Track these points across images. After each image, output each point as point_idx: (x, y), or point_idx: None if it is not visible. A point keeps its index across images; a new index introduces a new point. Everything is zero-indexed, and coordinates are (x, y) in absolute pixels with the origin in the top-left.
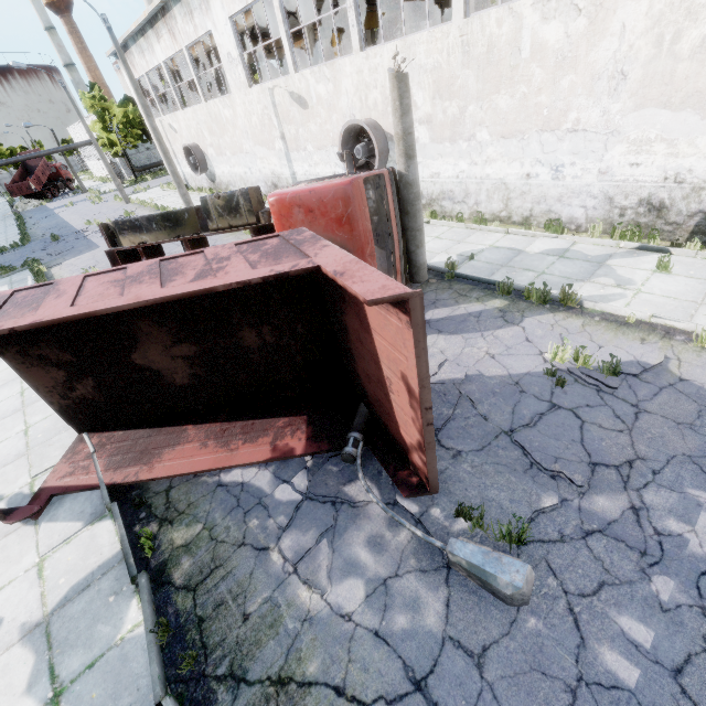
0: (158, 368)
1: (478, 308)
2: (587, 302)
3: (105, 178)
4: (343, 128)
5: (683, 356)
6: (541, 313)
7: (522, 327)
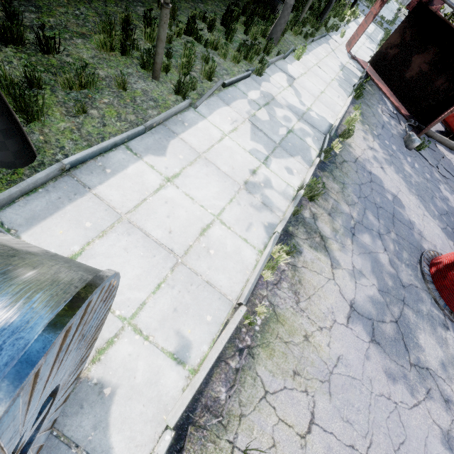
0: (411, 65)
1: None
2: None
3: None
4: None
5: None
6: None
7: None
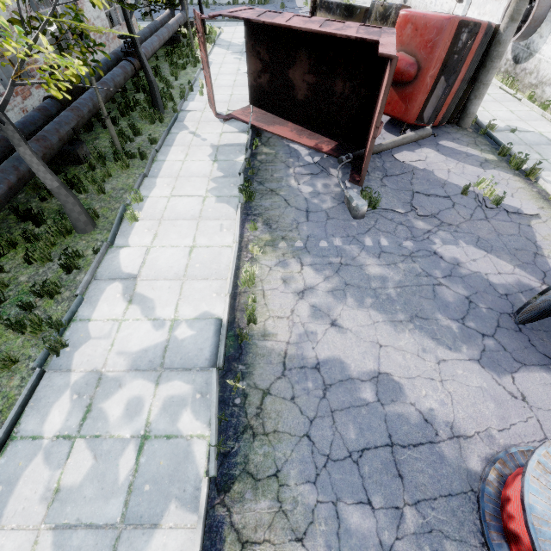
0: (295, 84)
1: (475, 153)
2: (541, 180)
3: None
4: None
5: (549, 222)
6: (506, 172)
7: (485, 171)
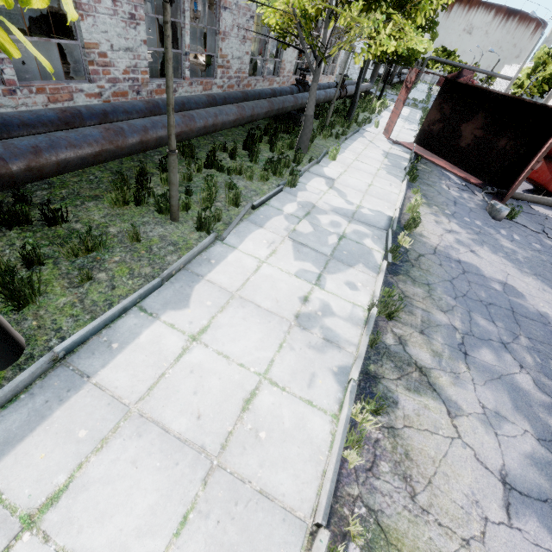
0: (463, 134)
1: None
2: None
3: None
4: None
5: None
6: None
7: None
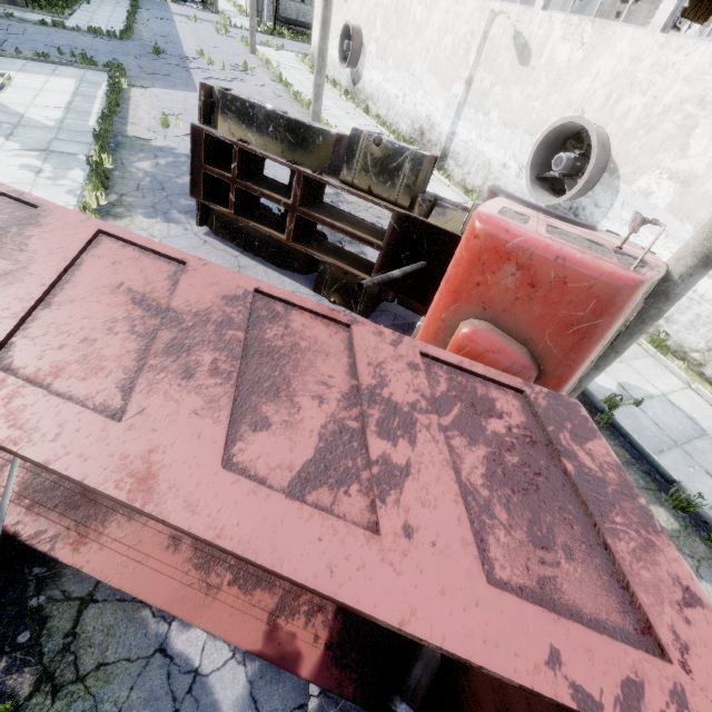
0: None
1: None
2: None
3: (243, 8)
4: (561, 120)
5: None
6: None
7: None
